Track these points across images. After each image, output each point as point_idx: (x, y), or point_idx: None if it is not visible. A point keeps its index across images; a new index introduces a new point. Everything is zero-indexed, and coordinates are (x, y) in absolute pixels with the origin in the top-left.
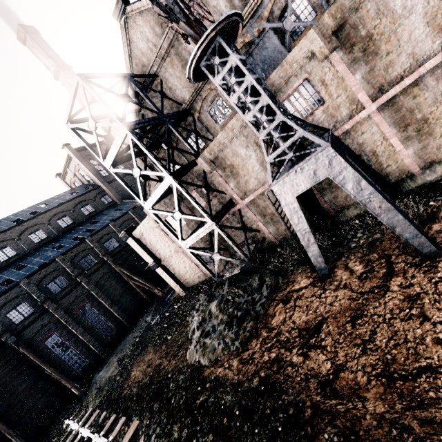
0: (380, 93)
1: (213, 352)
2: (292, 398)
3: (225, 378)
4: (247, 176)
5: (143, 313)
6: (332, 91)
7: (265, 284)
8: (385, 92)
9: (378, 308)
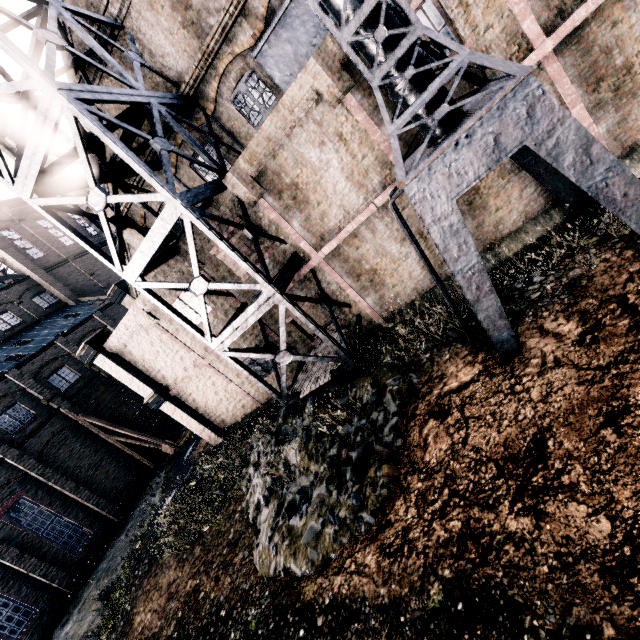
0: (560, 19)
1: (315, 544)
2: (554, 621)
3: (357, 596)
4: (324, 203)
5: (144, 491)
6: (477, 18)
7: (388, 392)
8: (567, 17)
9: None
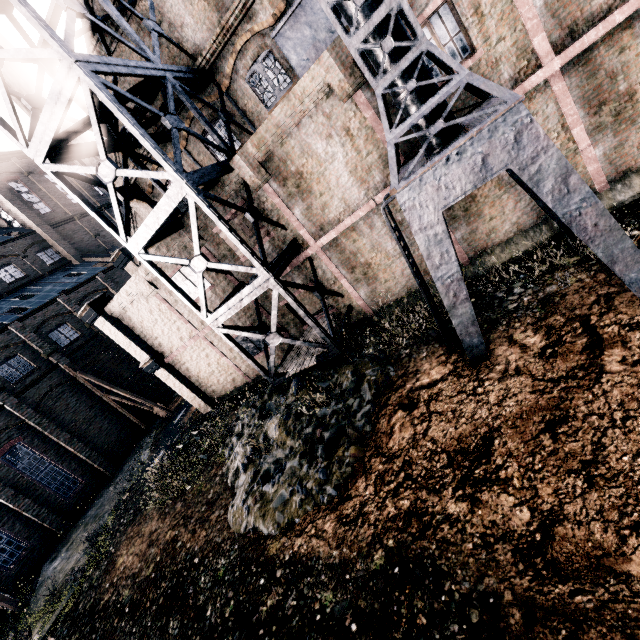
0: (570, 39)
1: (283, 509)
2: (468, 587)
3: (313, 555)
4: (326, 195)
5: (134, 449)
6: (491, 29)
7: (366, 381)
8: (577, 38)
9: (593, 403)
